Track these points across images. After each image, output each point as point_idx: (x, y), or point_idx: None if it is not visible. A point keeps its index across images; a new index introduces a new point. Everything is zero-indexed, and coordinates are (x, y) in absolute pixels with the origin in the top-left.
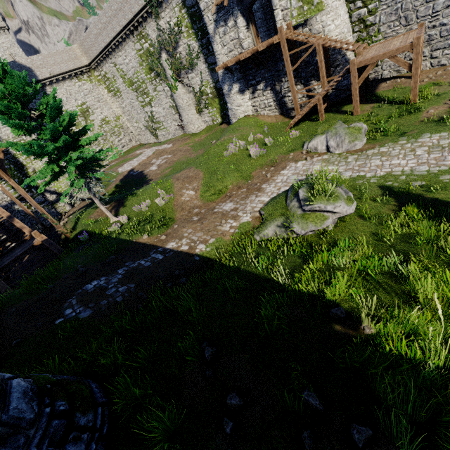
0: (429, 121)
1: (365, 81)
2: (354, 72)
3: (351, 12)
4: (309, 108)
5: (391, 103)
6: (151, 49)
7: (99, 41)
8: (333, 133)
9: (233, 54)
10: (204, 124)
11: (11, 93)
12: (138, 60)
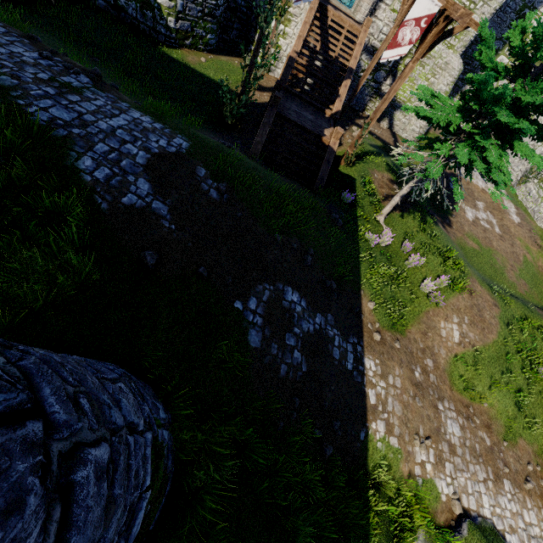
0: None
1: None
2: None
3: None
4: None
5: None
6: None
7: None
8: None
9: None
10: None
11: None
12: None
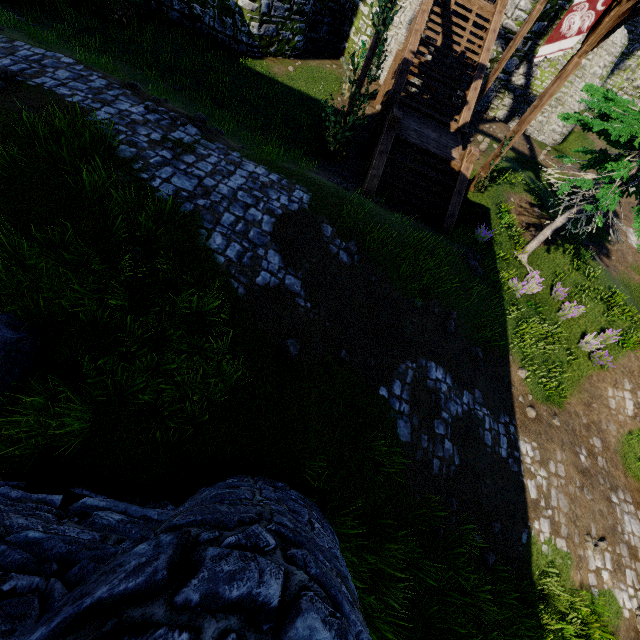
0: None
1: None
2: None
3: None
4: None
5: None
6: None
7: None
8: None
9: None
10: None
11: None
12: None
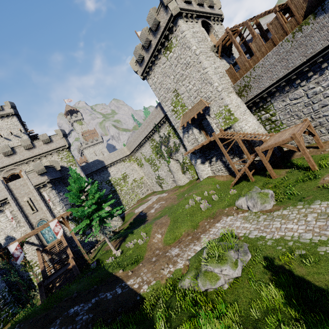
0: (324, 187)
1: (281, 152)
2: (260, 154)
3: (260, 116)
4: (240, 174)
5: (300, 168)
6: (157, 145)
7: (134, 144)
8: (249, 196)
9: (194, 145)
10: (188, 179)
11: (78, 186)
12: (151, 150)
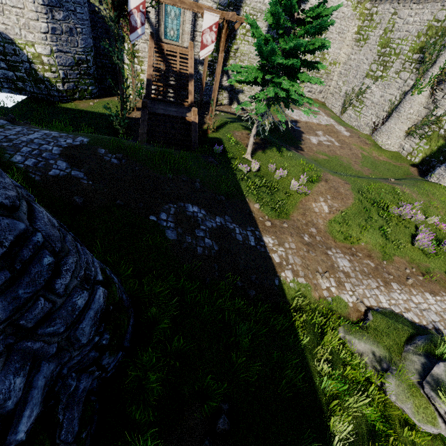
0: None
1: None
2: None
3: None
4: None
5: None
6: None
7: None
8: None
9: None
10: (397, 148)
11: None
12: (422, 29)
